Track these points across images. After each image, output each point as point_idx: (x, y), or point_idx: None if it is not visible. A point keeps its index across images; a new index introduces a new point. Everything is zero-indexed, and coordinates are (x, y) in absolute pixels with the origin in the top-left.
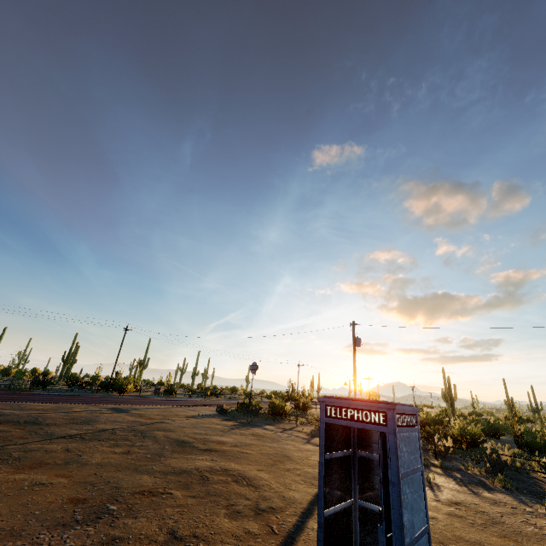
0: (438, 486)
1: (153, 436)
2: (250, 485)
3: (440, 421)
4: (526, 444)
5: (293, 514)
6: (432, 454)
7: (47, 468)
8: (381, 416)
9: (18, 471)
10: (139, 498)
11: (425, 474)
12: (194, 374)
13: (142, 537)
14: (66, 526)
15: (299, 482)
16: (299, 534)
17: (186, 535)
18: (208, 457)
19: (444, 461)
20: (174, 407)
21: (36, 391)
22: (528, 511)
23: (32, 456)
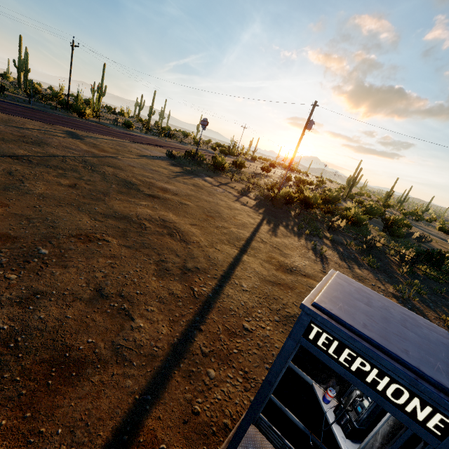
0: (326, 259)
1: (102, 172)
2: (182, 240)
3: (338, 199)
4: (391, 230)
5: (214, 278)
6: (326, 226)
7: None
8: (438, 420)
9: None
10: (74, 243)
11: (319, 246)
12: (151, 113)
13: (66, 294)
14: None
15: (224, 242)
16: (216, 300)
17: (112, 293)
18: (150, 204)
19: (333, 235)
20: (129, 142)
21: None
22: (382, 289)
23: None
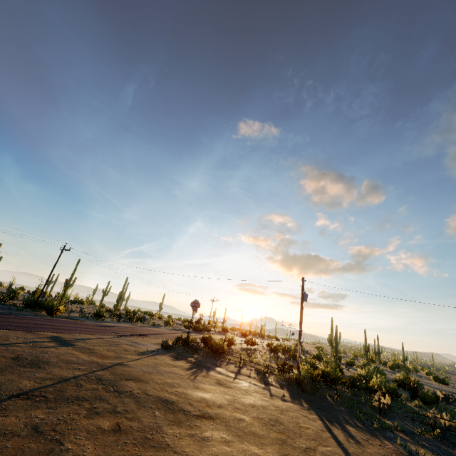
0: None
1: (128, 391)
2: None
3: (338, 364)
4: (421, 396)
5: None
6: (370, 408)
7: None
8: None
9: None
10: None
11: (406, 446)
12: (120, 298)
13: None
14: None
15: None
16: None
17: None
18: (214, 433)
19: (390, 420)
20: (114, 337)
21: None
22: None
23: None
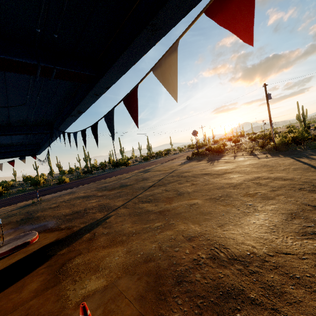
0: None
1: (187, 176)
2: (285, 180)
3: (306, 130)
4: None
5: None
6: None
7: (177, 199)
8: None
9: (168, 203)
10: (251, 198)
11: None
12: (149, 148)
13: (301, 210)
14: (250, 215)
15: (304, 172)
16: None
17: None
18: (234, 176)
19: None
20: (162, 164)
21: (90, 176)
22: None
23: (159, 197)
